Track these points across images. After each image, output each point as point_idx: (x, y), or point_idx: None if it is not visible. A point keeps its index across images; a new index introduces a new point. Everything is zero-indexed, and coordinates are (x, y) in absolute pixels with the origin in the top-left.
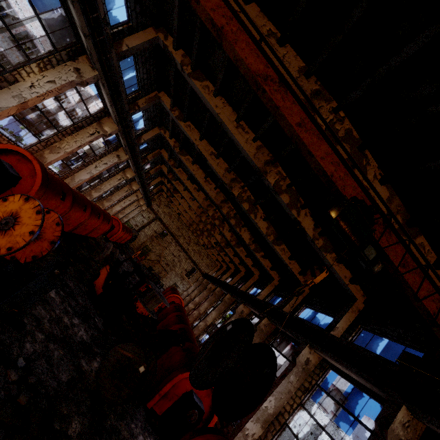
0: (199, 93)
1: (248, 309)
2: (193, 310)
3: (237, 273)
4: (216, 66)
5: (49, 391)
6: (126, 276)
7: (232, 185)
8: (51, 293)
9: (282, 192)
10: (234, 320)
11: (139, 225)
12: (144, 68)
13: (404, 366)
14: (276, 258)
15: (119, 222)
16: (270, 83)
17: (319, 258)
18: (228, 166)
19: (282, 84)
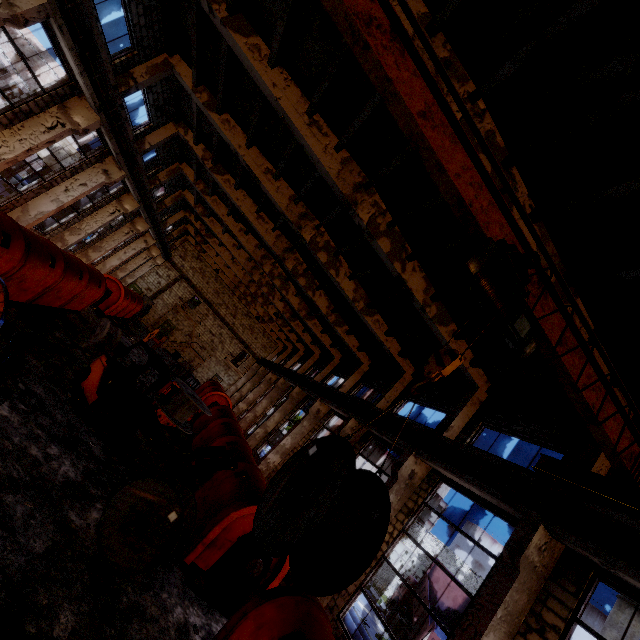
0: (244, 58)
1: (327, 407)
2: (246, 412)
3: (309, 356)
4: (272, 7)
5: (12, 574)
6: (136, 372)
7: (301, 224)
8: (2, 410)
9: (380, 234)
10: (320, 439)
11: (154, 288)
12: (139, 4)
13: (542, 474)
14: (367, 334)
15: (119, 284)
16: (376, 32)
17: (429, 333)
18: (294, 192)
19: (396, 37)
